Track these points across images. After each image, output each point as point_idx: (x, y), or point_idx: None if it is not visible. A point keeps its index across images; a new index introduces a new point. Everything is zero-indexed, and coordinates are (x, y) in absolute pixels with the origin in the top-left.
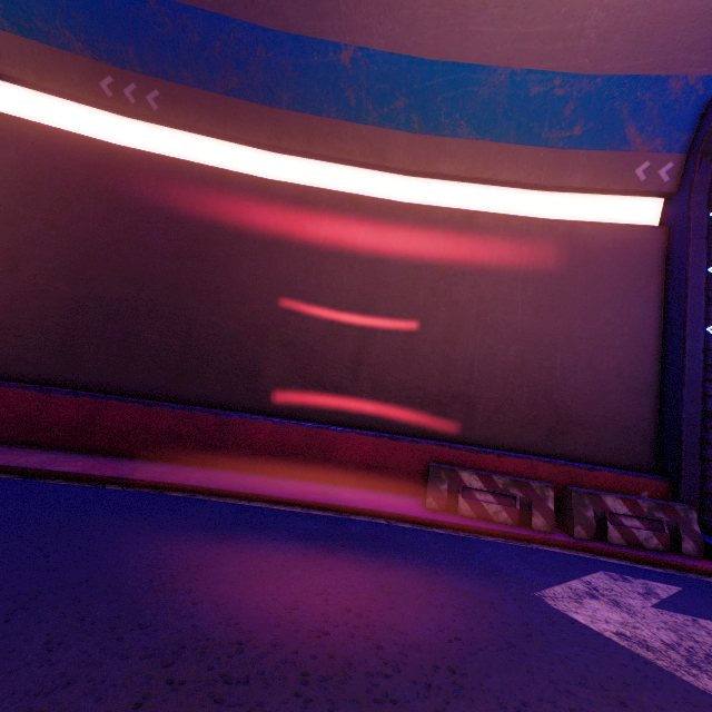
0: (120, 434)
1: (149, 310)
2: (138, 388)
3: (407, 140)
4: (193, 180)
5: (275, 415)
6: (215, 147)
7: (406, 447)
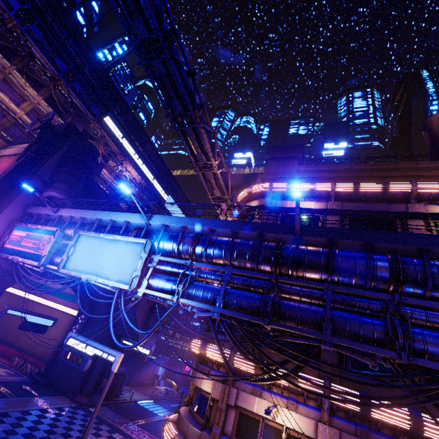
0: None
1: None
2: None
3: (51, 296)
4: (19, 299)
5: (7, 344)
6: (27, 293)
7: (19, 353)
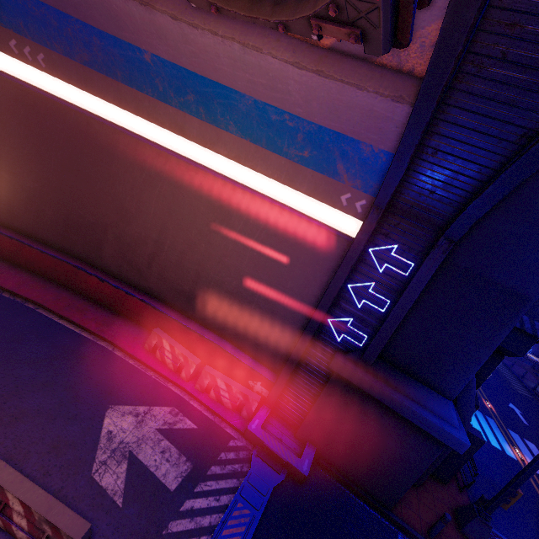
0: (30, 262)
1: (48, 199)
2: (44, 239)
3: (198, 124)
4: (71, 120)
5: (107, 273)
6: (88, 94)
7: (158, 314)
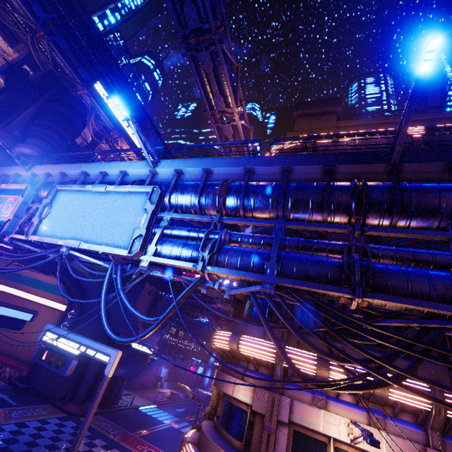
0: None
1: None
2: None
3: (35, 290)
4: None
5: None
6: (6, 286)
7: None
